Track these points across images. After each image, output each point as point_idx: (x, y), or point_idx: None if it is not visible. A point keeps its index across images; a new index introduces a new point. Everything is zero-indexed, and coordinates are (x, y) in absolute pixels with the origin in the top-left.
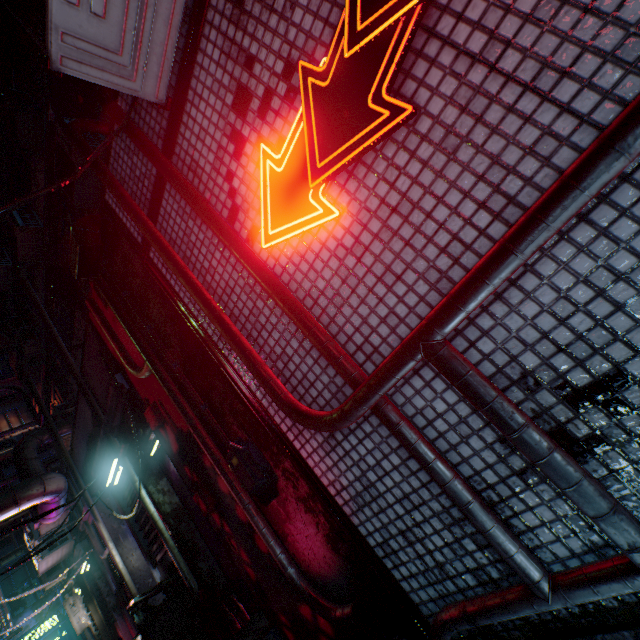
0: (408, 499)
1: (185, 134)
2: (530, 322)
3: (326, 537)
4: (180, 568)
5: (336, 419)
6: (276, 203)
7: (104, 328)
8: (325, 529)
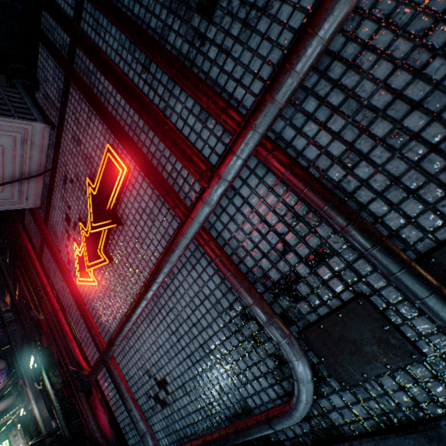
0: None
1: (52, 218)
2: (146, 351)
3: (108, 420)
4: (60, 423)
5: (88, 376)
6: (81, 267)
7: (25, 286)
8: (108, 416)
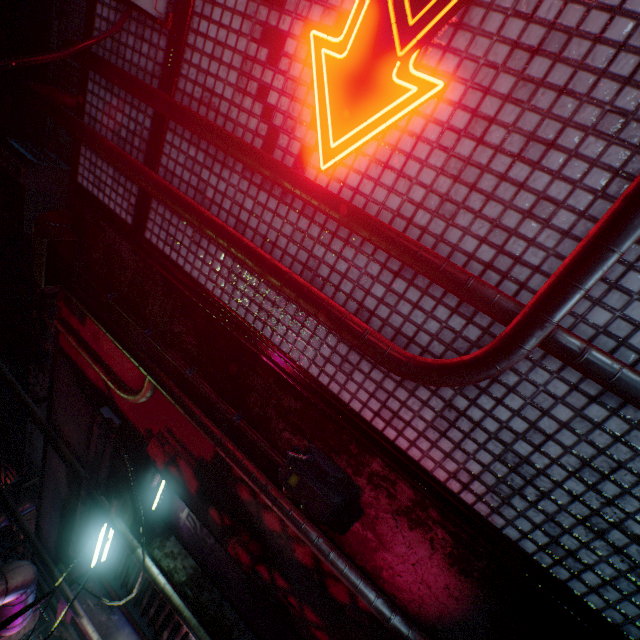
0: (590, 467)
1: (192, 59)
2: None
3: (448, 558)
4: None
5: (501, 354)
6: (339, 103)
7: (82, 349)
8: (445, 546)
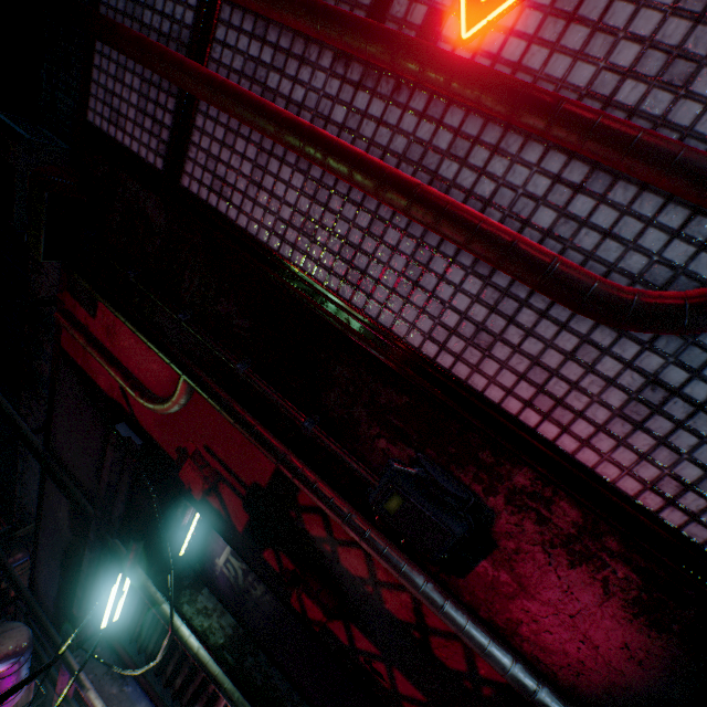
0: None
1: None
2: None
3: (631, 605)
4: None
5: None
6: None
7: (92, 348)
8: (628, 589)
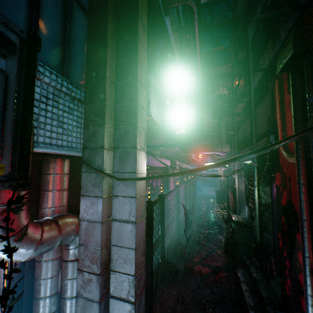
0: None
1: None
2: None
3: None
4: (255, 228)
5: None
6: None
7: (278, 107)
8: None
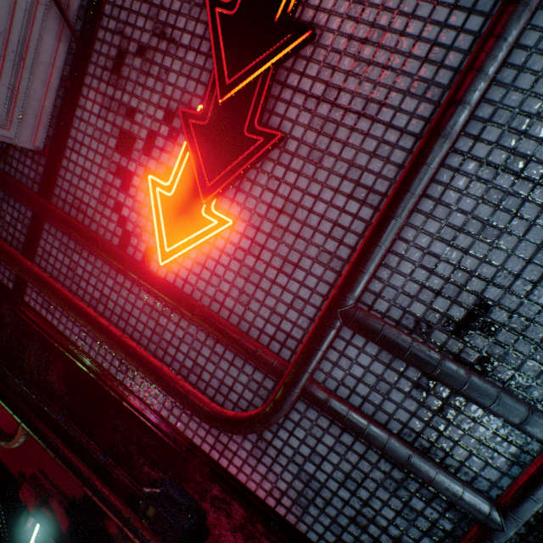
0: (350, 478)
1: (65, 176)
2: (409, 278)
3: None
4: None
5: (270, 412)
6: (170, 223)
7: None
8: None
